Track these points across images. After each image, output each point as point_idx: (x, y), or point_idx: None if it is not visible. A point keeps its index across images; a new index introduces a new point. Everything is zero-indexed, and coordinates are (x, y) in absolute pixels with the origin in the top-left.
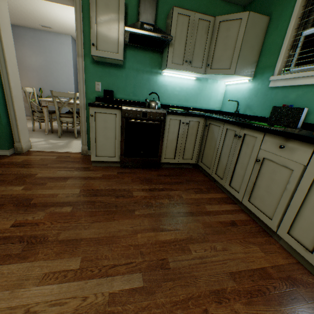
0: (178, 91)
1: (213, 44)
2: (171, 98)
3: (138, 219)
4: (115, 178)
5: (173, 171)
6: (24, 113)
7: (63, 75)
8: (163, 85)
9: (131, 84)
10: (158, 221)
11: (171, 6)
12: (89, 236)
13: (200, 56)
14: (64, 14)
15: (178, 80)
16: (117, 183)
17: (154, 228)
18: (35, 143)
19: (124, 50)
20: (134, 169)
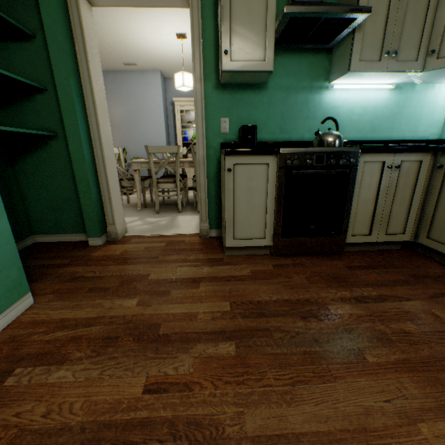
0: (358, 113)
1: (442, 10)
2: (345, 129)
3: (386, 377)
4: (275, 277)
5: (370, 258)
6: (117, 181)
7: (150, 127)
8: (331, 108)
9: (276, 113)
10: (436, 384)
11: None
12: (308, 428)
13: (414, 38)
14: (156, 37)
15: (358, 95)
16: (284, 287)
17: (444, 406)
18: (129, 224)
19: None
20: (296, 258)
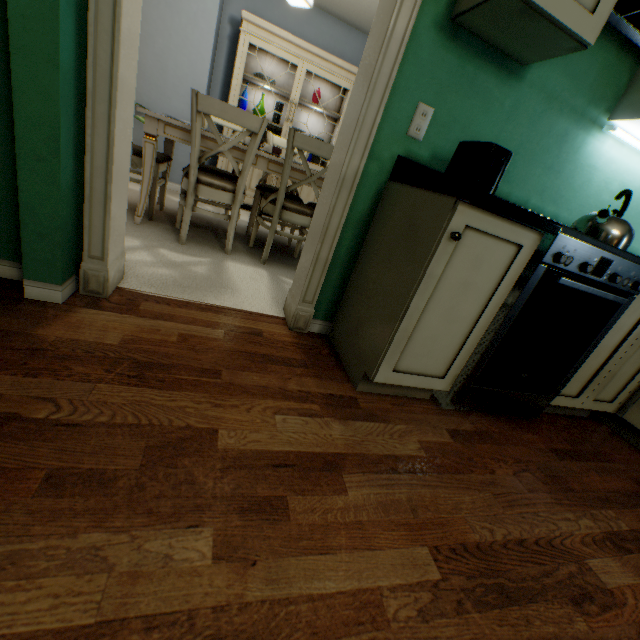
0: (612, 192)
1: None
2: (585, 211)
3: None
4: (468, 467)
5: (566, 433)
6: (129, 154)
7: (180, 50)
8: (587, 166)
9: (512, 138)
10: None
11: None
12: None
13: None
14: None
15: (628, 161)
16: (497, 499)
17: None
18: None
19: None
20: (474, 417)
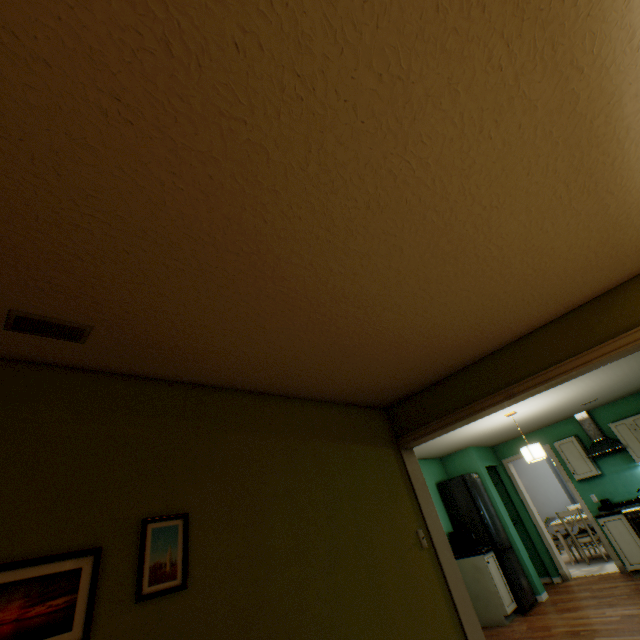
0: None
1: None
2: None
3: None
4: None
5: None
6: (551, 540)
7: (547, 487)
8: None
9: (618, 484)
10: None
11: (606, 417)
12: None
13: None
14: None
15: None
16: None
17: None
18: (570, 572)
19: (594, 462)
20: None
